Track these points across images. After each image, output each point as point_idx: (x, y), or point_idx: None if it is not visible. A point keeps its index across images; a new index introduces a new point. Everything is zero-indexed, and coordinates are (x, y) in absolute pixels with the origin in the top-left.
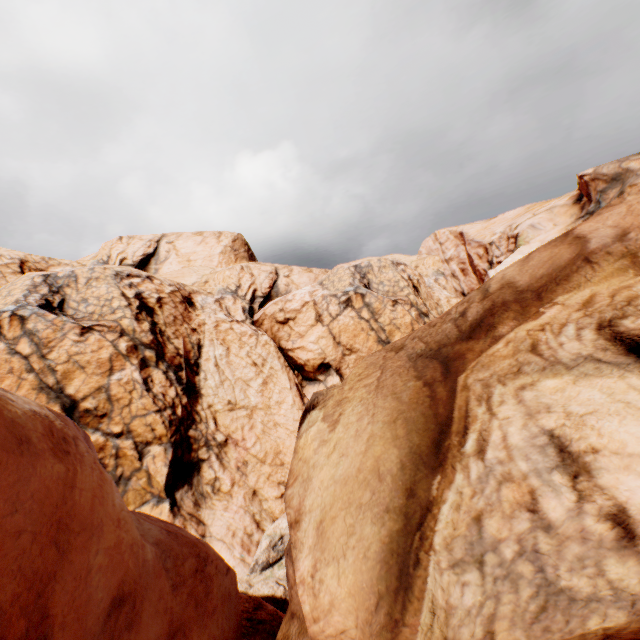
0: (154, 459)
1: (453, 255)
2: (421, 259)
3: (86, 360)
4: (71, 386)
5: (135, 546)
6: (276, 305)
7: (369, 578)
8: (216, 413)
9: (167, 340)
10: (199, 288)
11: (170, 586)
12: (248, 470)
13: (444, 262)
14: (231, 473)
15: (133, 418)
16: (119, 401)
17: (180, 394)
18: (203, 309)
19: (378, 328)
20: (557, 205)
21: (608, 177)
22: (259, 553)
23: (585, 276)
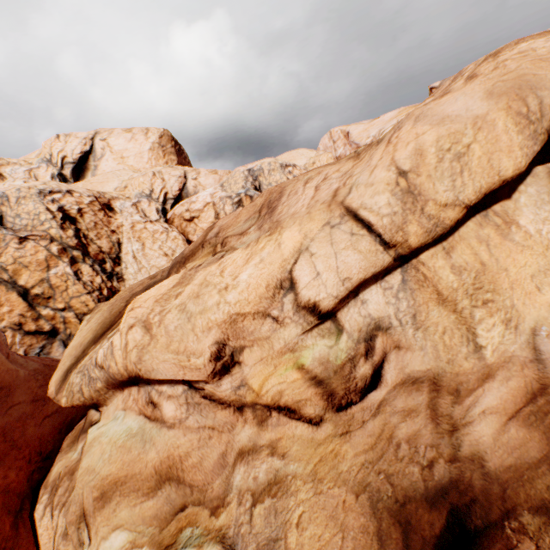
0: None
1: (342, 153)
2: (318, 156)
3: (28, 261)
4: (21, 280)
5: (11, 371)
6: (183, 206)
7: (60, 377)
8: None
9: (91, 242)
10: (118, 194)
11: (38, 385)
12: None
13: (335, 159)
14: None
15: (71, 298)
16: (59, 288)
17: (105, 280)
18: (122, 213)
19: None
20: None
21: None
22: None
23: (199, 254)
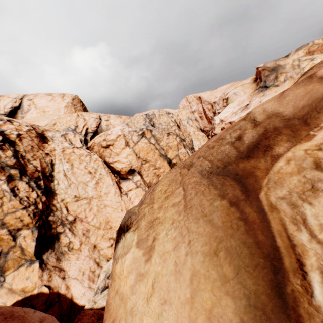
0: (24, 238)
1: (196, 109)
2: (180, 111)
3: None
4: None
5: None
6: (101, 137)
7: None
8: (67, 204)
9: (27, 162)
10: (49, 128)
11: None
12: (90, 234)
13: (191, 113)
14: (79, 238)
15: (5, 215)
16: None
17: (40, 195)
18: (53, 141)
19: (160, 148)
20: (246, 83)
21: (270, 68)
22: (99, 282)
23: None
